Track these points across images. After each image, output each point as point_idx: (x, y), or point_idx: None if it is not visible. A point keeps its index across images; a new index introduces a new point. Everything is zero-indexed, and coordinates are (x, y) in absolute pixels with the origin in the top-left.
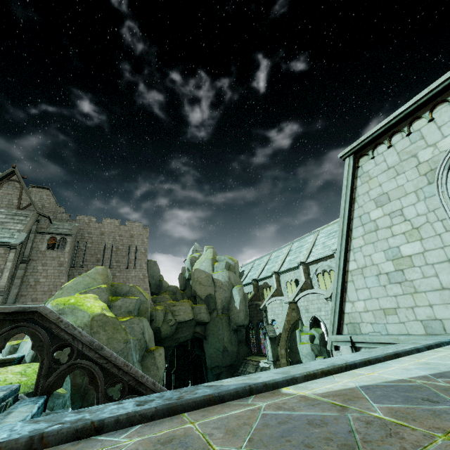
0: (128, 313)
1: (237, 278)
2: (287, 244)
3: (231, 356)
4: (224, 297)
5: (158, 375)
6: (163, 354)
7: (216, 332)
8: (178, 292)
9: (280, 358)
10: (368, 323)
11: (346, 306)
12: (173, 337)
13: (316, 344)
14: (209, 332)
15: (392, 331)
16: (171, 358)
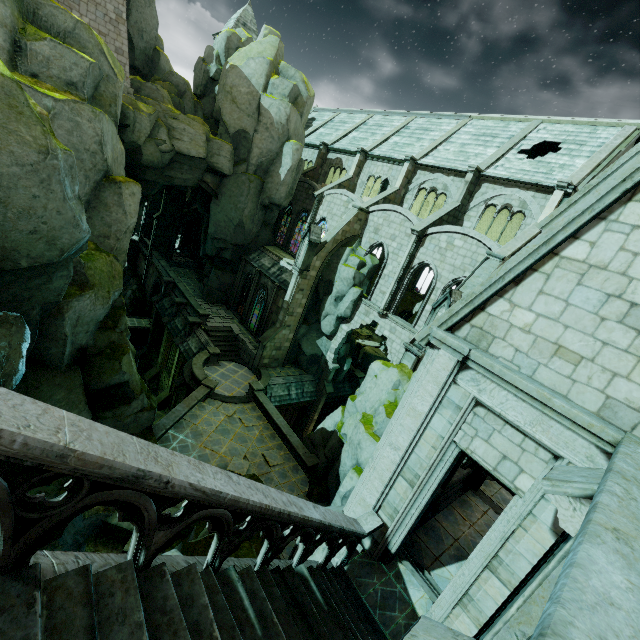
0: (67, 85)
1: (301, 127)
2: (408, 113)
3: (246, 237)
4: (268, 148)
5: (125, 224)
6: (138, 196)
7: (235, 196)
8: (189, 95)
9: (310, 270)
10: (513, 346)
11: (498, 304)
12: (163, 171)
13: (363, 273)
14: (224, 190)
15: (542, 379)
16: (157, 196)
